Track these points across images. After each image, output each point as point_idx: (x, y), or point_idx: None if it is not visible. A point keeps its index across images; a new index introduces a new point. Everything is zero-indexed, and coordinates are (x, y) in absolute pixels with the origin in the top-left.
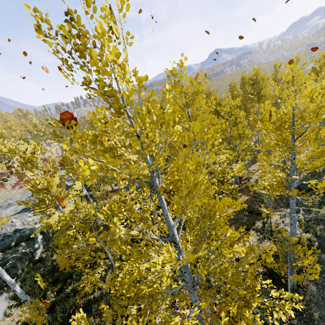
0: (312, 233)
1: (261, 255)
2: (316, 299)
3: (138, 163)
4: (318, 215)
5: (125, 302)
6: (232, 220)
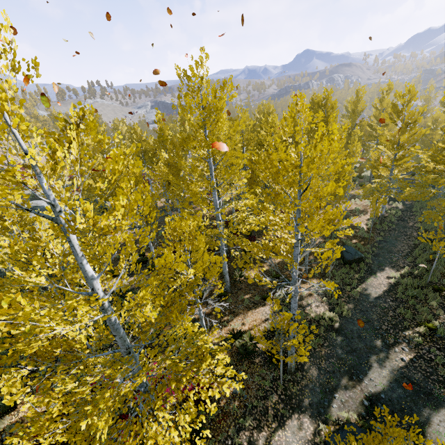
0: (337, 312)
1: (269, 330)
2: (312, 385)
3: (37, 191)
4: (353, 292)
5: (24, 362)
6: (252, 285)
